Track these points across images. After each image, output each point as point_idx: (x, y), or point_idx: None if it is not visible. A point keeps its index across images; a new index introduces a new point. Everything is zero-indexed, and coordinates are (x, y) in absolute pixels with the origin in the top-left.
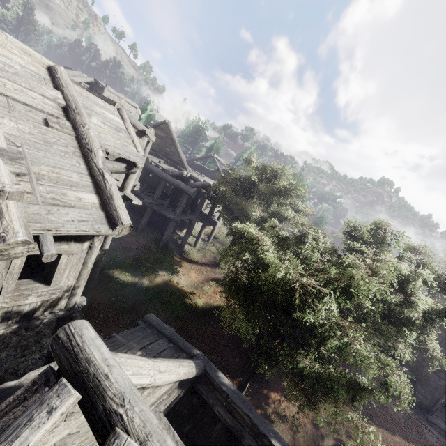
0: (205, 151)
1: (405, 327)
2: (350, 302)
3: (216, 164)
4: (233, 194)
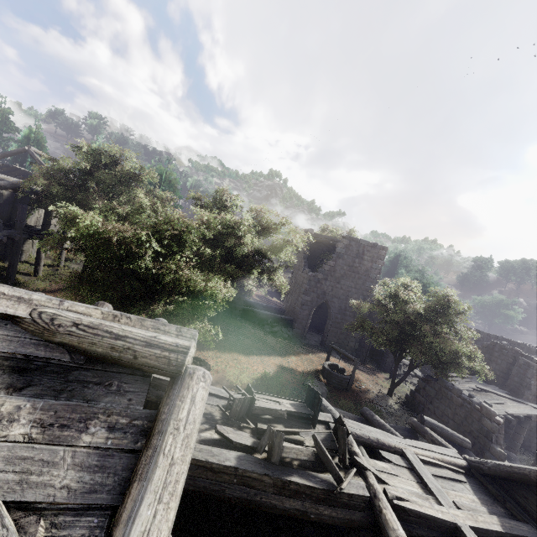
0: (16, 146)
1: (253, 270)
2: (184, 249)
3: (38, 161)
4: (63, 189)
